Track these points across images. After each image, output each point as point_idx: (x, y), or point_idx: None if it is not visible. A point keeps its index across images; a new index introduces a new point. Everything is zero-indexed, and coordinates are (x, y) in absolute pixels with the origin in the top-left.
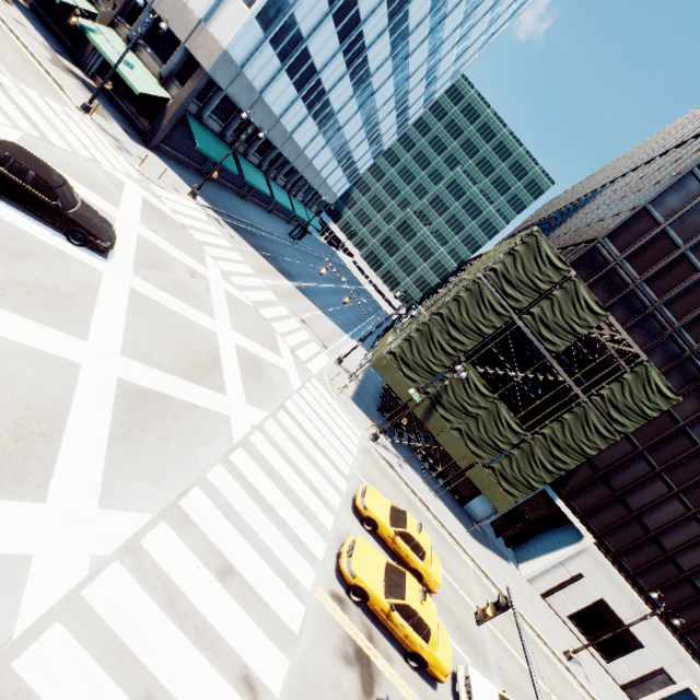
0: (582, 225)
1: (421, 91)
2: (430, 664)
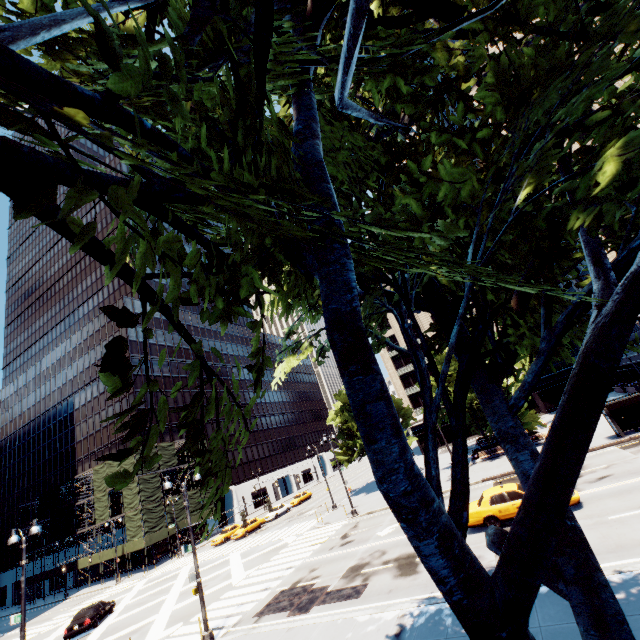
0: (105, 425)
1: None
2: (262, 521)
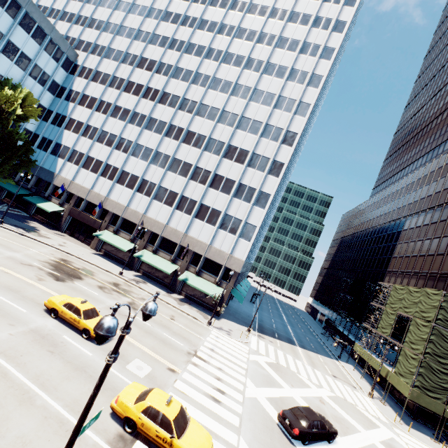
0: (422, 253)
1: None
2: None
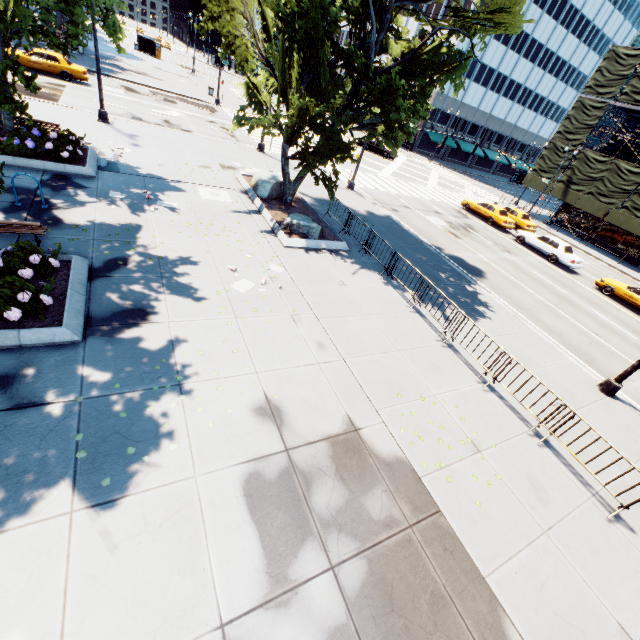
0: None
1: (619, 20)
2: (495, 219)
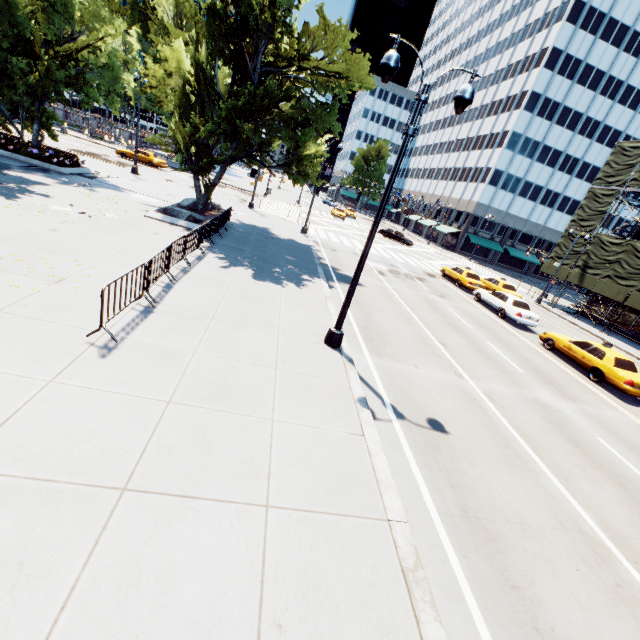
0: None
1: None
2: (461, 280)
